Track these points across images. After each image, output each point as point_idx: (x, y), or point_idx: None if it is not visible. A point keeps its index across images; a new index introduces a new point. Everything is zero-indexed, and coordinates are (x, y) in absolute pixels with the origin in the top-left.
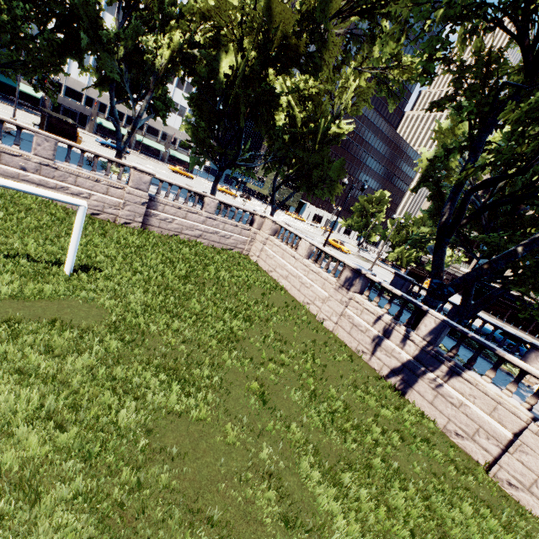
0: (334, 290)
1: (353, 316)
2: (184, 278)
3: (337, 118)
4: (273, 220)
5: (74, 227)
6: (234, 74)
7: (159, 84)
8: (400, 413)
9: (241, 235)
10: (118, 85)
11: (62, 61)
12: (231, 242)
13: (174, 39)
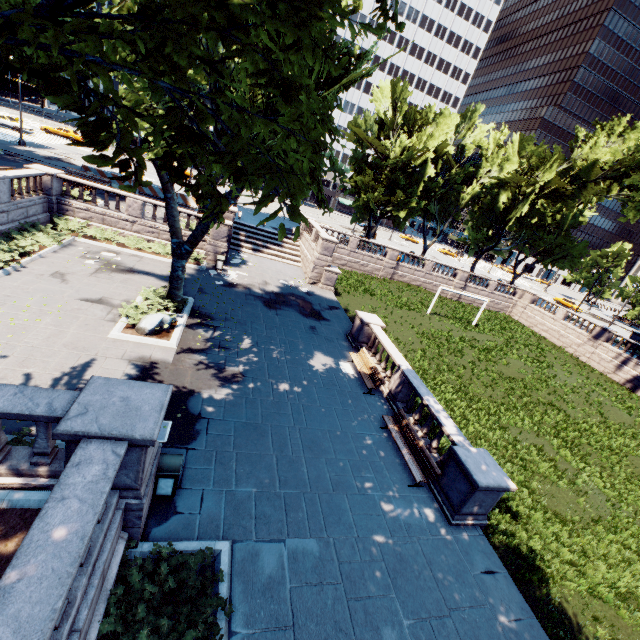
0: (587, 339)
1: (601, 354)
2: (501, 329)
3: (579, 205)
4: (533, 293)
5: (481, 309)
6: (510, 203)
7: (459, 213)
8: (631, 395)
9: (506, 302)
10: (427, 212)
11: (413, 211)
12: (499, 307)
13: (475, 189)
